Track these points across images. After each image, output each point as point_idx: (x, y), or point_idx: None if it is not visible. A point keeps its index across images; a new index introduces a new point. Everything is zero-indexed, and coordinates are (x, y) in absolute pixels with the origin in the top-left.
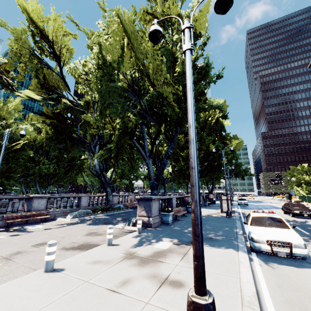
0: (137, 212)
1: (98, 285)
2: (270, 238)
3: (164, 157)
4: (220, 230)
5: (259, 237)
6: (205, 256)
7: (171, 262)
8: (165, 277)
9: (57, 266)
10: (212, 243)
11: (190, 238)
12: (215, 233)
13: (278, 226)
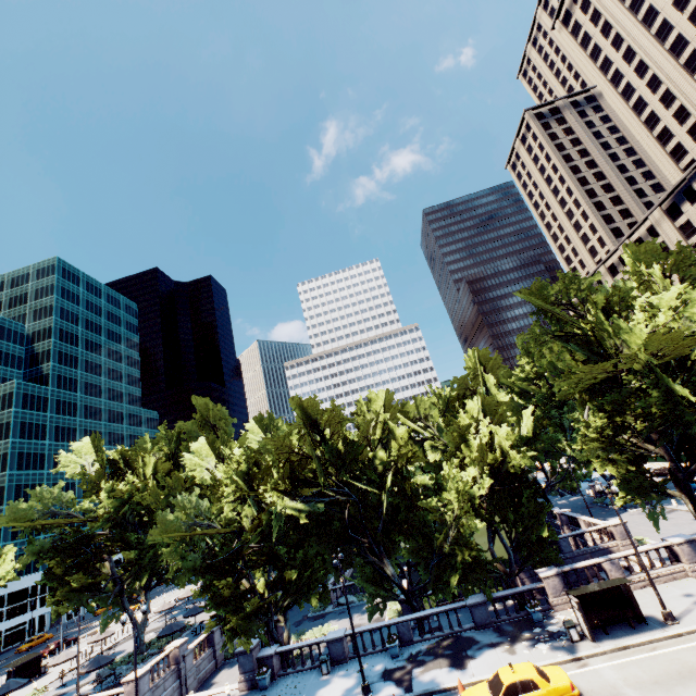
0: None
1: None
2: None
3: None
4: None
5: None
6: None
7: None
8: None
9: None
10: None
11: None
12: None
13: None
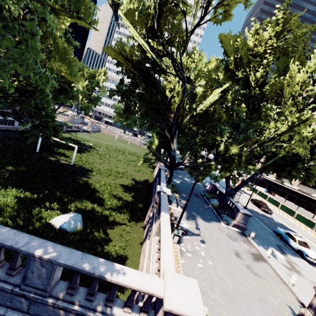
0: (238, 220)
1: (312, 291)
2: (315, 258)
3: (249, 179)
4: (269, 234)
5: (311, 256)
6: (301, 265)
7: (302, 271)
8: (314, 282)
9: (287, 281)
10: (286, 251)
11: (276, 246)
12: (272, 238)
13: (307, 247)
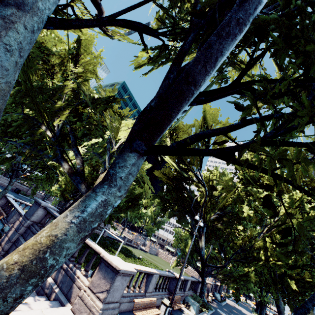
0: None
1: None
2: None
3: (308, 300)
4: None
5: None
6: None
7: None
8: None
9: None
10: None
11: None
12: None
13: None
